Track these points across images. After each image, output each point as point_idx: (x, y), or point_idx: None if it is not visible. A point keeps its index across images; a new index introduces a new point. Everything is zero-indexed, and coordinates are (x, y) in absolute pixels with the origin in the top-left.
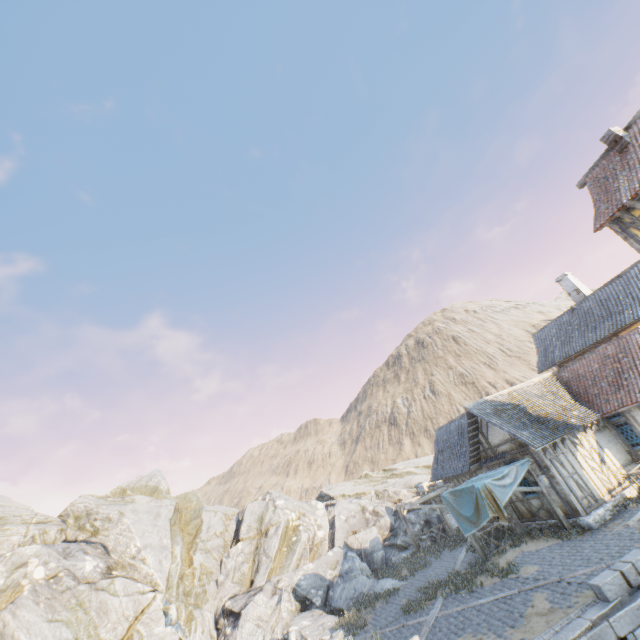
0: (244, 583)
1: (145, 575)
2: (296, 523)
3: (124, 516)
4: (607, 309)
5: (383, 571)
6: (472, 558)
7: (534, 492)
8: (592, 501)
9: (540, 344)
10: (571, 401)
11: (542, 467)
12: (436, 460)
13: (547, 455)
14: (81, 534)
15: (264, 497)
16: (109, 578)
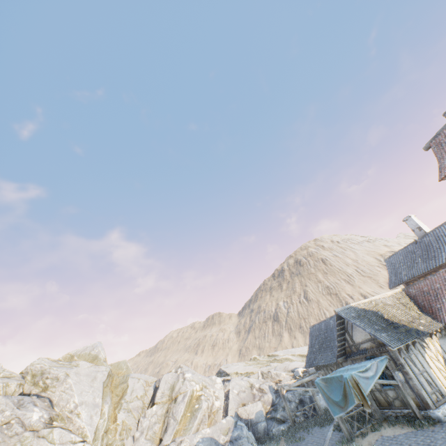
0: (154, 440)
1: (78, 427)
2: (199, 393)
3: (69, 377)
4: (443, 243)
5: (265, 440)
6: (339, 437)
7: (390, 384)
8: (440, 396)
9: (391, 267)
10: (418, 312)
11: (397, 364)
12: (310, 351)
13: (402, 354)
14: (34, 389)
15: (176, 370)
16: (49, 428)
